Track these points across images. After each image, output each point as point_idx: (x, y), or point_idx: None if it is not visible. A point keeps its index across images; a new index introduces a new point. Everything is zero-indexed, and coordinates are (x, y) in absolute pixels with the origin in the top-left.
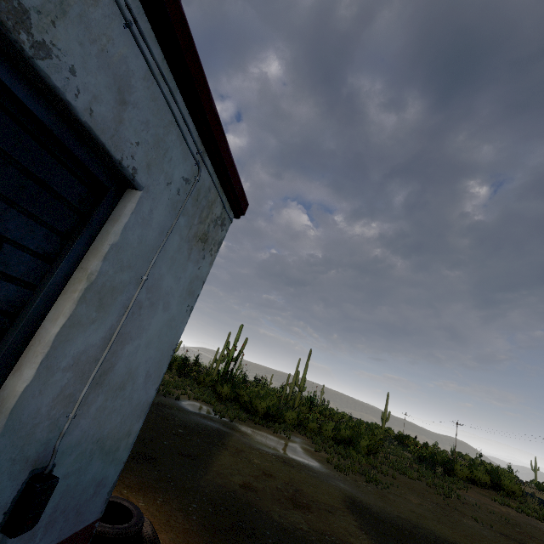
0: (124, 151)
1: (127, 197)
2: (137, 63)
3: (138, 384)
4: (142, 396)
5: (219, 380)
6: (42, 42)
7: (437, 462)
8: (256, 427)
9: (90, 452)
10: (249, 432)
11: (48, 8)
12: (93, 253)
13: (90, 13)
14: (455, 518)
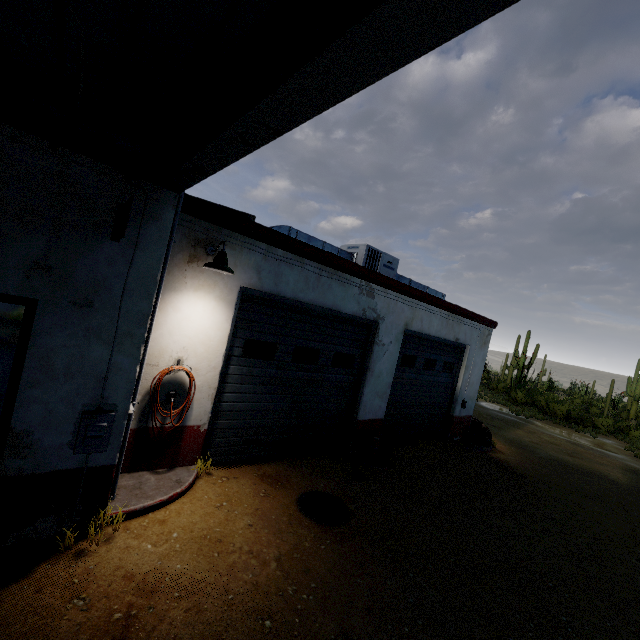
0: (466, 342)
1: (467, 347)
2: (466, 327)
3: (475, 385)
4: (476, 388)
5: (512, 387)
6: (458, 339)
7: None
8: (554, 426)
9: (469, 399)
10: (545, 427)
11: (458, 335)
12: (464, 360)
13: (461, 329)
14: None
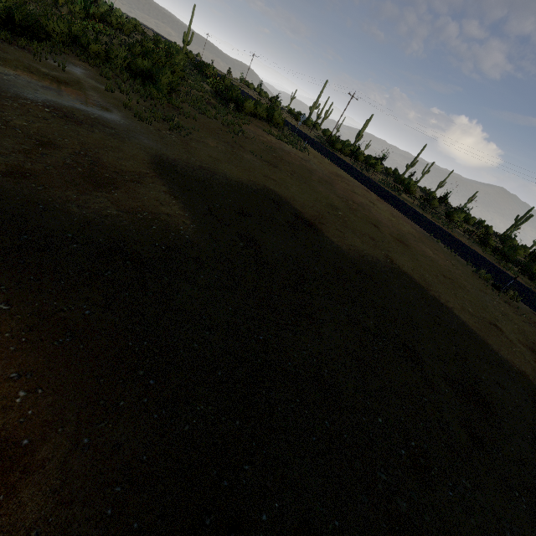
0: None
1: None
2: None
3: None
4: None
5: None
6: None
7: (231, 99)
8: None
9: None
10: None
11: None
12: None
13: None
14: (240, 156)
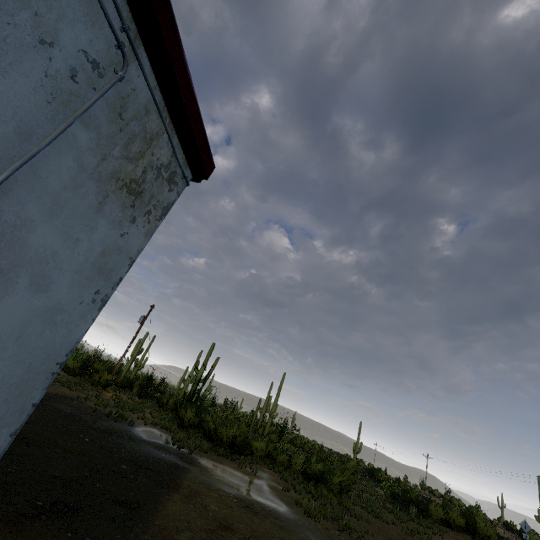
0: None
1: None
2: None
3: None
4: None
5: (184, 403)
6: None
7: (410, 501)
8: (219, 460)
9: None
10: (210, 466)
11: None
12: None
13: None
14: None
